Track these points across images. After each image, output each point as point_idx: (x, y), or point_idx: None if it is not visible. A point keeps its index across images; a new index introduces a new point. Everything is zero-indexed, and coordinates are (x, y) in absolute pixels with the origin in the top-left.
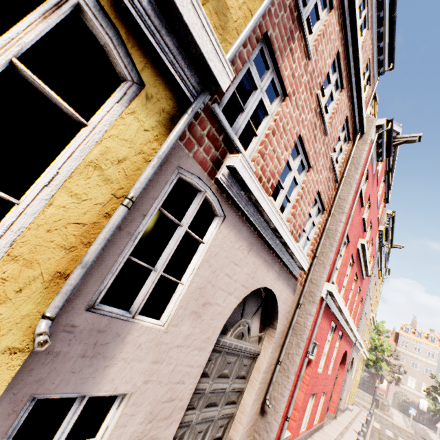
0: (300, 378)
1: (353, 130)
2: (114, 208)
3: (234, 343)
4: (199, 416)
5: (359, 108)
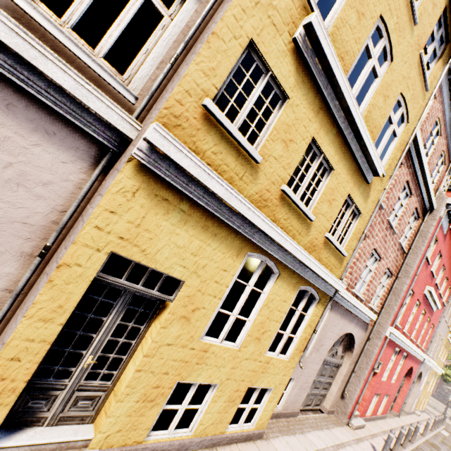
0: (367, 382)
1: (423, 209)
2: (311, 332)
3: (329, 359)
4: (311, 392)
5: (428, 197)
